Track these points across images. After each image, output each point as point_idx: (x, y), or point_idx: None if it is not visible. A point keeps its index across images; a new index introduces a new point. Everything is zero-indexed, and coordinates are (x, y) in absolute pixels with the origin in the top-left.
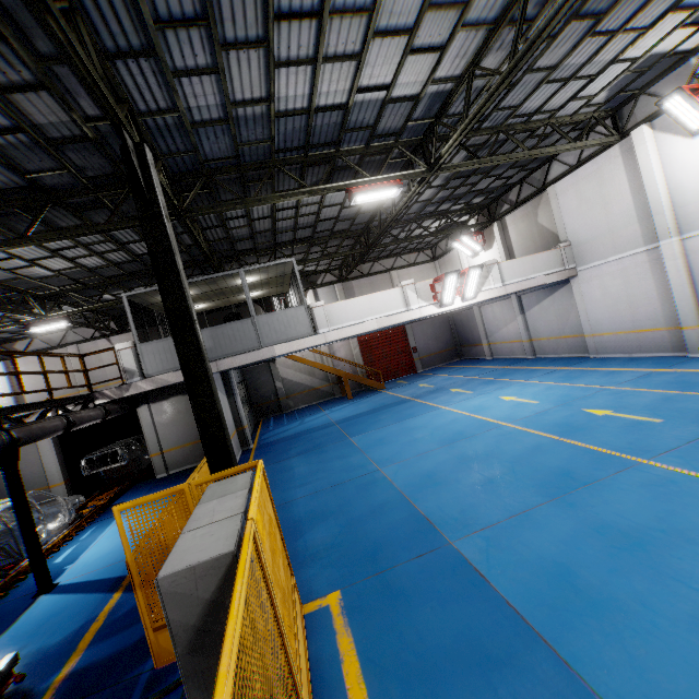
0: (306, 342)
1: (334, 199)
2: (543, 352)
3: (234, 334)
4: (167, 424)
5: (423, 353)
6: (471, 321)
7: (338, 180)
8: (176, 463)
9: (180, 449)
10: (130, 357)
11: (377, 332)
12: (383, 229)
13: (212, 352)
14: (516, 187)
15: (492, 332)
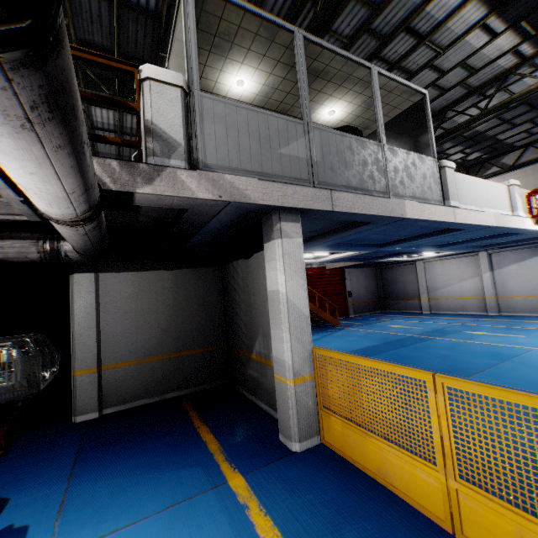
0: (437, 211)
1: (453, 56)
2: (512, 310)
3: (357, 157)
4: (122, 315)
5: (355, 299)
6: (407, 276)
7: (511, 8)
8: (120, 393)
9: (135, 366)
10: (172, 108)
11: (321, 269)
12: (447, 133)
13: (325, 171)
14: (514, 151)
15: (435, 287)
